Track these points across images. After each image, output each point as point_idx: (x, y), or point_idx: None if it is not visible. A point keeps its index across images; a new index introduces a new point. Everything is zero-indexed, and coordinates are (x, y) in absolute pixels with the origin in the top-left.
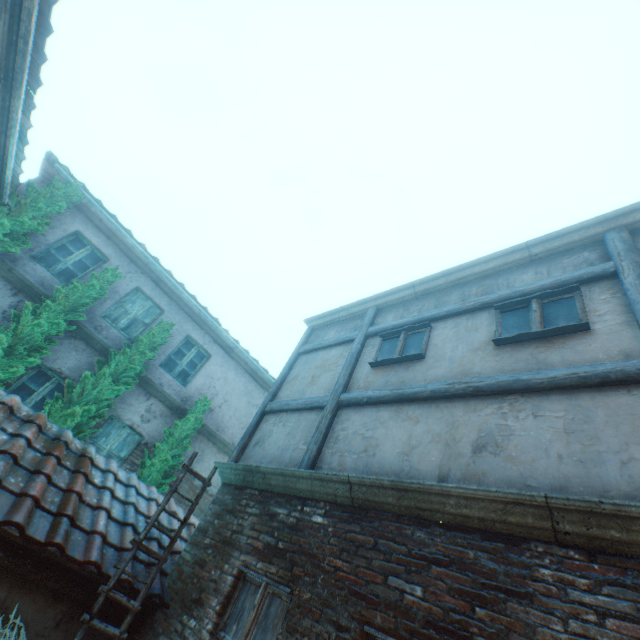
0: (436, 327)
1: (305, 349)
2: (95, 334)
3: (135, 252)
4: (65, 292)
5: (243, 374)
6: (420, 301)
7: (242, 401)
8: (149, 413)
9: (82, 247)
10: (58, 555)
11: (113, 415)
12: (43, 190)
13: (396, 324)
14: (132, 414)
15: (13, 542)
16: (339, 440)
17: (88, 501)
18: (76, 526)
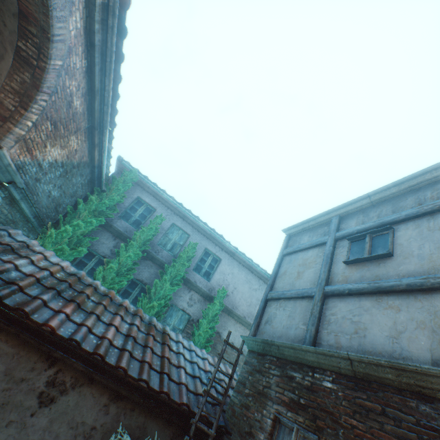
0: (398, 229)
1: (287, 252)
2: (156, 256)
3: (169, 202)
4: (138, 234)
5: (243, 269)
6: (377, 208)
7: (245, 287)
8: (191, 300)
9: (141, 205)
10: (166, 398)
11: (172, 303)
12: (119, 179)
13: (359, 229)
14: (182, 302)
15: (143, 390)
16: (331, 323)
17: (173, 363)
18: (171, 379)
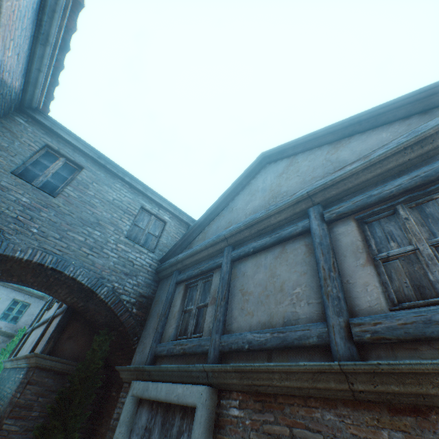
0: None
1: (48, 300)
2: None
3: None
4: None
5: None
6: None
7: None
8: None
9: None
10: None
11: None
12: None
13: None
14: None
15: None
16: (25, 344)
17: None
18: None
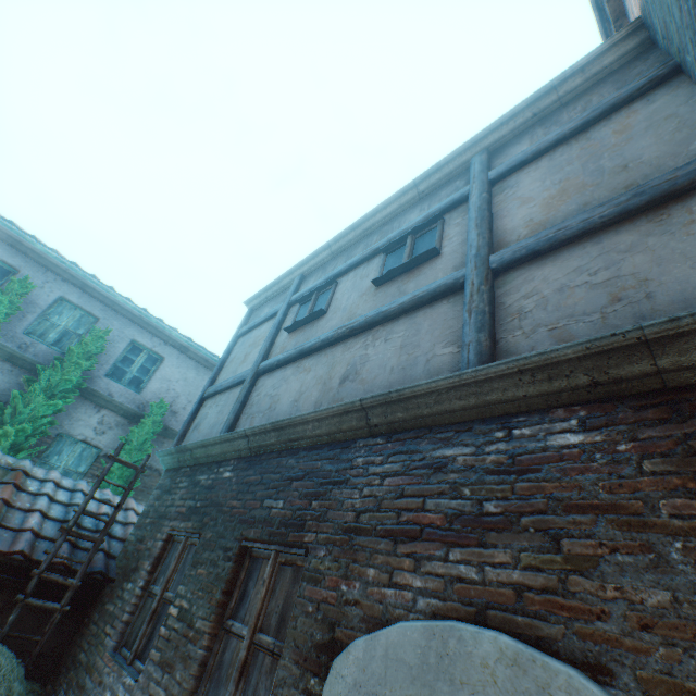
0: (341, 282)
1: (242, 331)
2: (19, 353)
3: (48, 259)
4: None
5: (205, 372)
6: (336, 260)
7: None
8: (103, 425)
9: None
10: None
11: (61, 433)
12: None
13: (312, 287)
14: (83, 429)
15: None
16: (253, 405)
17: (19, 506)
18: (2, 526)
